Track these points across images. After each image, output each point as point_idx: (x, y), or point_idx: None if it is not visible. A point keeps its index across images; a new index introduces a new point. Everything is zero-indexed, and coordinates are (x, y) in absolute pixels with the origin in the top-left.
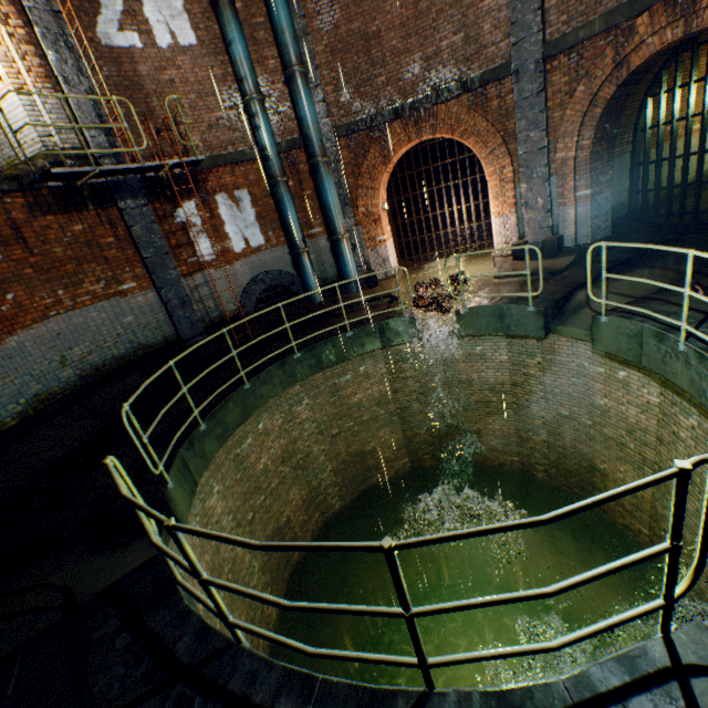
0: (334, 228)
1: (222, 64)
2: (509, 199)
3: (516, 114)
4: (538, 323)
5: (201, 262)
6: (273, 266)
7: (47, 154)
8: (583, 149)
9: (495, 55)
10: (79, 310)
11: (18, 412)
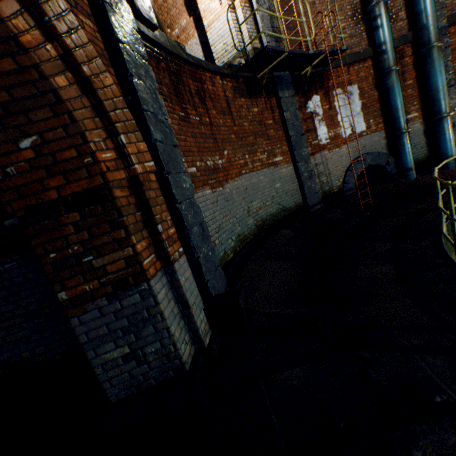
0: (439, 107)
1: None
2: None
3: None
4: None
5: (319, 145)
6: (370, 149)
7: (243, 53)
8: None
9: None
10: (254, 172)
11: (231, 246)
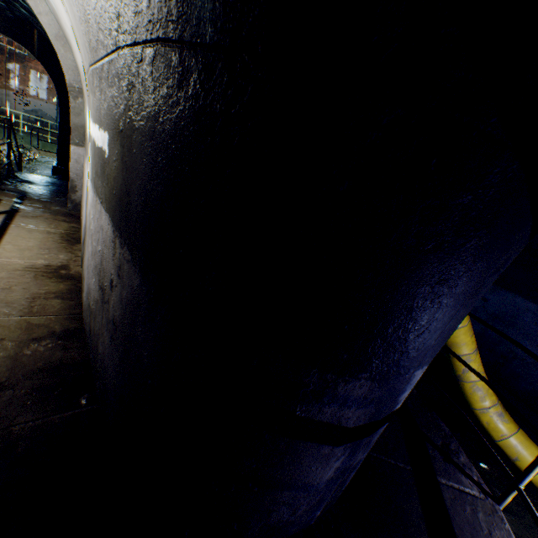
0: None
1: None
2: None
3: None
4: None
5: (11, 88)
6: (47, 110)
7: None
8: None
9: None
10: None
11: None
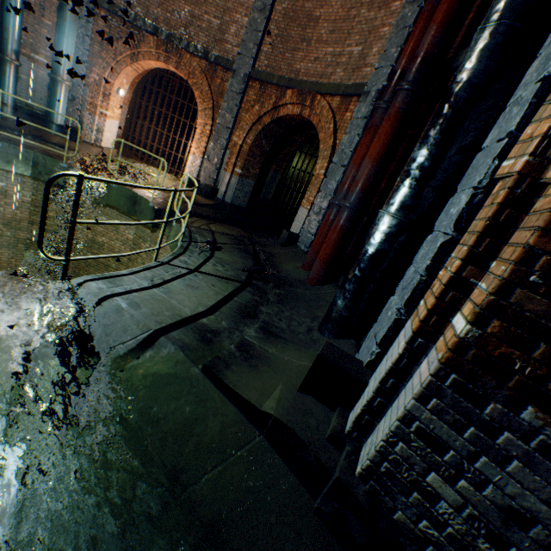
0: (58, 68)
1: None
2: (202, 147)
3: (225, 96)
4: (152, 216)
5: None
6: None
7: None
8: (247, 145)
9: (230, 52)
10: None
11: None
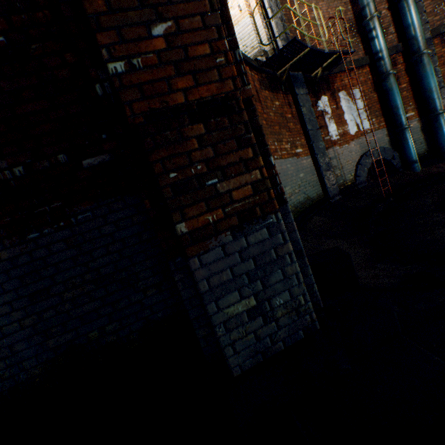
0: (435, 105)
1: (344, 5)
2: None
3: None
4: None
5: (331, 141)
6: (375, 145)
7: (263, 52)
8: None
9: None
10: (282, 160)
11: None
